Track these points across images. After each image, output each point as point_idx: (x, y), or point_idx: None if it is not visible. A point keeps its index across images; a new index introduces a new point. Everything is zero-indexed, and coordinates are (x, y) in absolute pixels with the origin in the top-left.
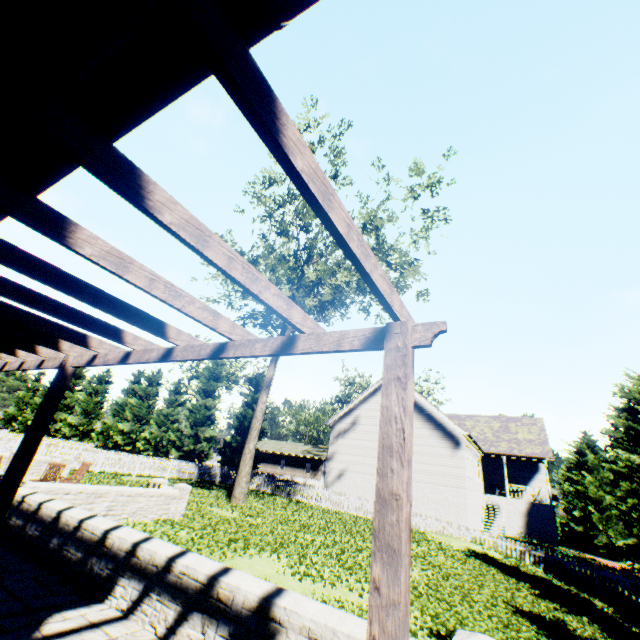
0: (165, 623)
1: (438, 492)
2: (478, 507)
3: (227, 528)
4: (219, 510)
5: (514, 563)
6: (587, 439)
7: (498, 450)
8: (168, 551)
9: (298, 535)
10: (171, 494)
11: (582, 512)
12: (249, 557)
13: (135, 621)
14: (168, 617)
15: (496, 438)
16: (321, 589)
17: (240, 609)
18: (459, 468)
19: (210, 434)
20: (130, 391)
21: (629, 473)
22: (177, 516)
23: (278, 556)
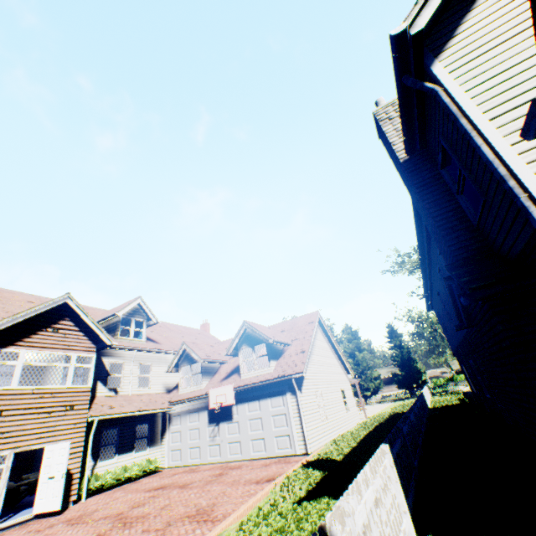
0: None
1: None
2: None
3: None
4: None
5: None
6: None
7: None
8: None
9: None
10: None
11: None
12: None
13: None
14: None
15: None
16: None
17: None
18: None
19: (377, 374)
20: None
21: None
22: None
23: None
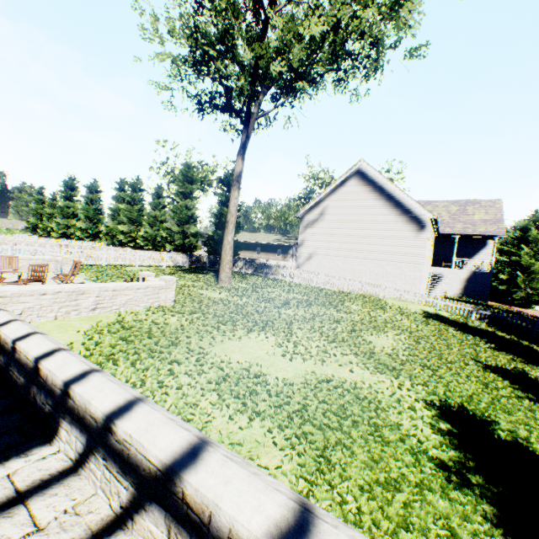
0: (118, 499)
1: (397, 268)
2: (426, 277)
3: (215, 311)
4: (208, 293)
5: (462, 320)
6: (536, 217)
7: (453, 231)
8: (106, 403)
9: (280, 312)
10: (157, 286)
11: (509, 276)
12: (238, 341)
13: (86, 479)
14: (121, 493)
15: (452, 221)
16: (312, 368)
17: (225, 538)
18: (420, 248)
19: (194, 231)
20: (119, 198)
21: None
22: (168, 303)
23: (266, 336)
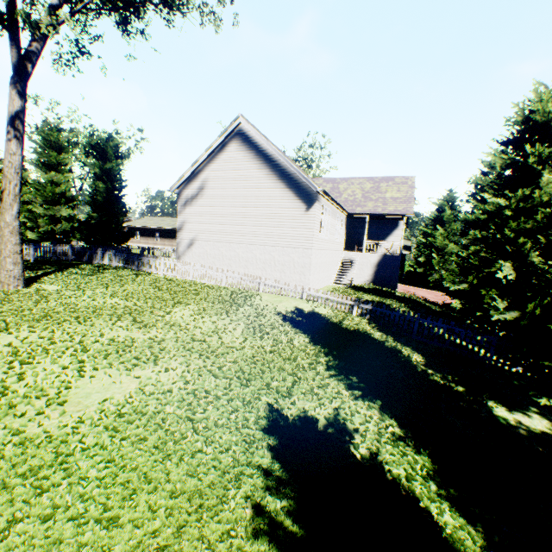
0: None
1: (285, 255)
2: (333, 264)
3: None
4: None
5: (339, 318)
6: (450, 197)
7: (363, 210)
8: None
9: None
10: None
11: (426, 258)
12: None
13: None
14: None
15: (365, 199)
16: None
17: None
18: (309, 229)
19: (68, 214)
20: None
21: (487, 221)
22: None
23: None
